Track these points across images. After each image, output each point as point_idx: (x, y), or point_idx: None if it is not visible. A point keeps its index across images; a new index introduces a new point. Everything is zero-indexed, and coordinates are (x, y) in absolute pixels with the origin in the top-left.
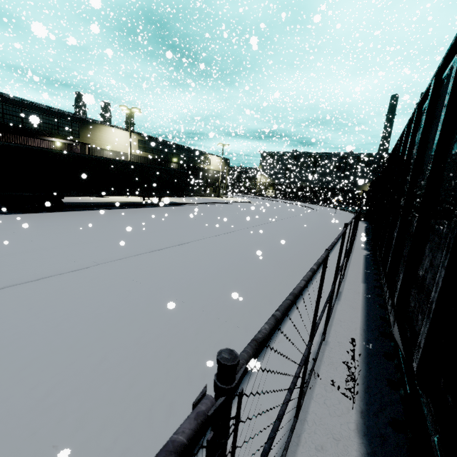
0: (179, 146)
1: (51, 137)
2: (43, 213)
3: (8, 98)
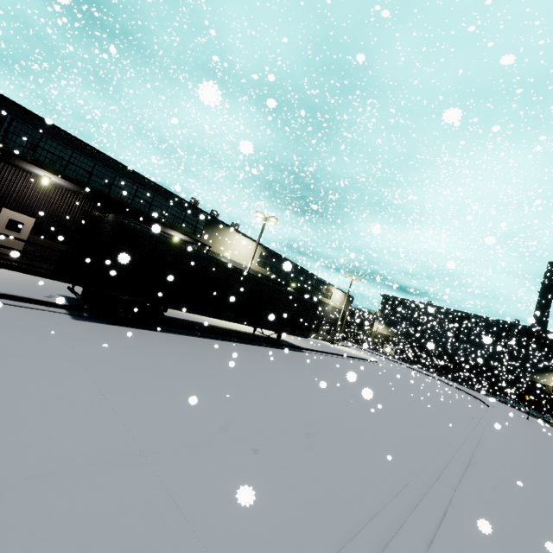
0: (302, 270)
1: (174, 230)
2: (133, 329)
3: (146, 182)
